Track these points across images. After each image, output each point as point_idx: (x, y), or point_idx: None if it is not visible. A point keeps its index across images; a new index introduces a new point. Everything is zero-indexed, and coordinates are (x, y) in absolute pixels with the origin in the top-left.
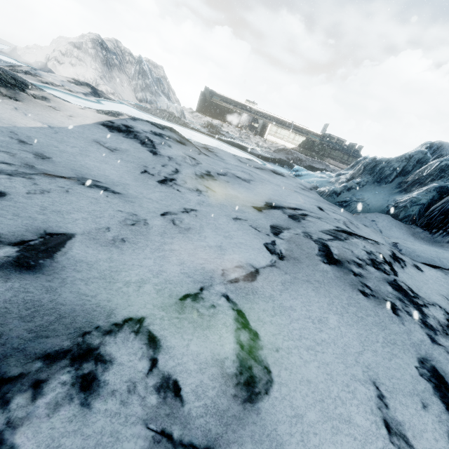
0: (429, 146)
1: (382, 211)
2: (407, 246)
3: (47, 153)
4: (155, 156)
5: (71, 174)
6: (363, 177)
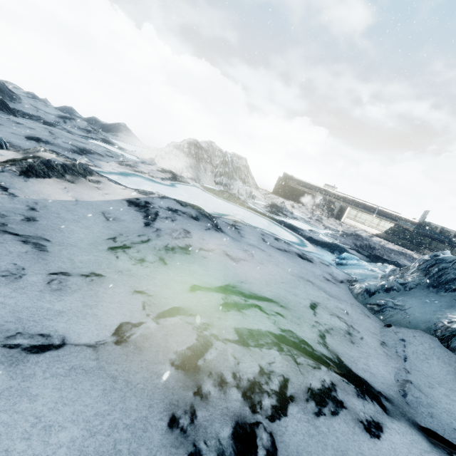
0: None
1: (427, 329)
2: (429, 393)
3: (40, 218)
4: (144, 227)
5: (32, 233)
6: (415, 277)
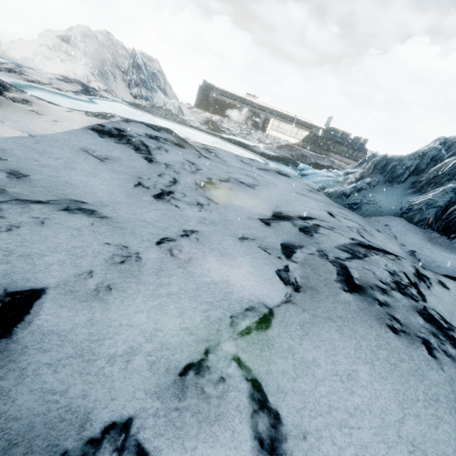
0: (443, 142)
1: (395, 214)
2: (426, 255)
3: (24, 170)
4: (150, 164)
5: (51, 196)
6: (374, 176)
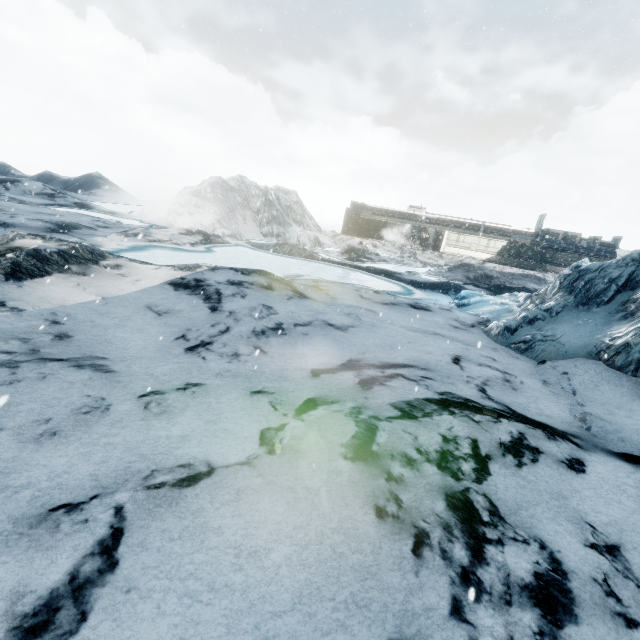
0: None
1: (588, 354)
2: (612, 420)
3: (73, 332)
4: (212, 314)
5: (77, 354)
6: (559, 298)
